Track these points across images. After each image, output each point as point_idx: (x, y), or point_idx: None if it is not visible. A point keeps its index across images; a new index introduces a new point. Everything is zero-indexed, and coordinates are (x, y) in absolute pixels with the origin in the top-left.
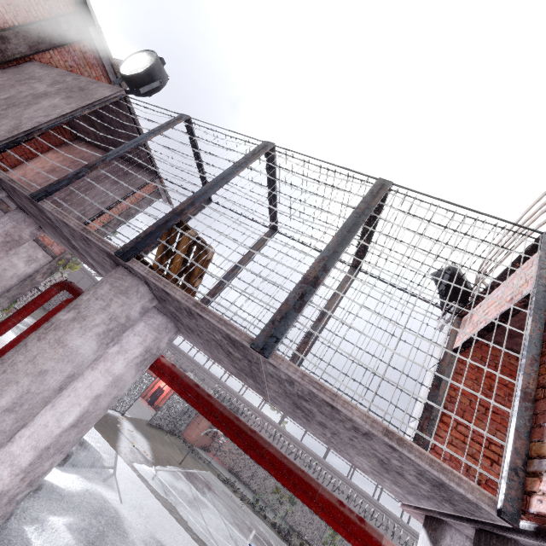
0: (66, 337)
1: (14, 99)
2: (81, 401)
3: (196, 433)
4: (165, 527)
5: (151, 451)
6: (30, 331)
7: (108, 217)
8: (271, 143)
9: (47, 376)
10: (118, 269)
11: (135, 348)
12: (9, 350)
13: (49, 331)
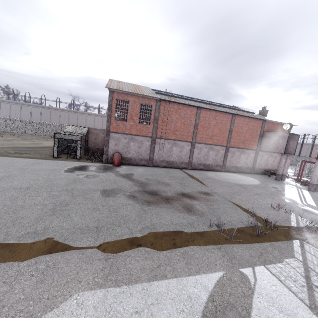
0: (317, 167)
1: (274, 142)
2: None
3: None
4: None
5: None
6: (303, 168)
7: None
8: None
9: None
10: (316, 160)
11: None
12: (303, 171)
13: (315, 167)
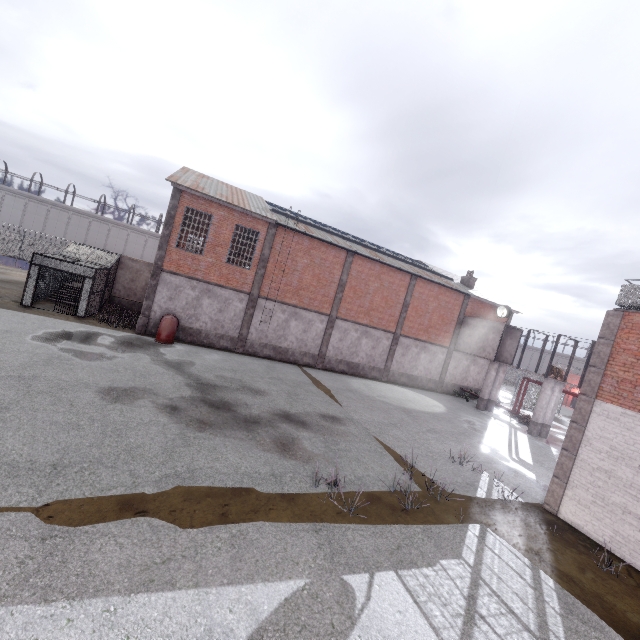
0: (545, 392)
1: (480, 338)
2: (552, 402)
3: None
4: None
5: None
6: (524, 391)
7: None
8: (560, 335)
9: (547, 399)
10: (545, 378)
11: (556, 390)
12: (523, 396)
13: (542, 392)
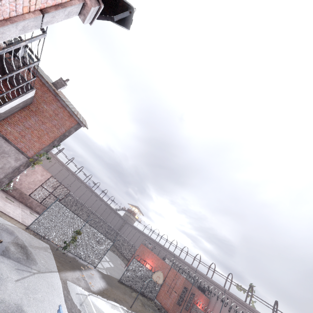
0: None
1: None
2: None
3: (169, 302)
4: (46, 312)
5: (102, 289)
6: None
7: (54, 138)
8: None
9: None
10: None
11: None
12: None
13: None
